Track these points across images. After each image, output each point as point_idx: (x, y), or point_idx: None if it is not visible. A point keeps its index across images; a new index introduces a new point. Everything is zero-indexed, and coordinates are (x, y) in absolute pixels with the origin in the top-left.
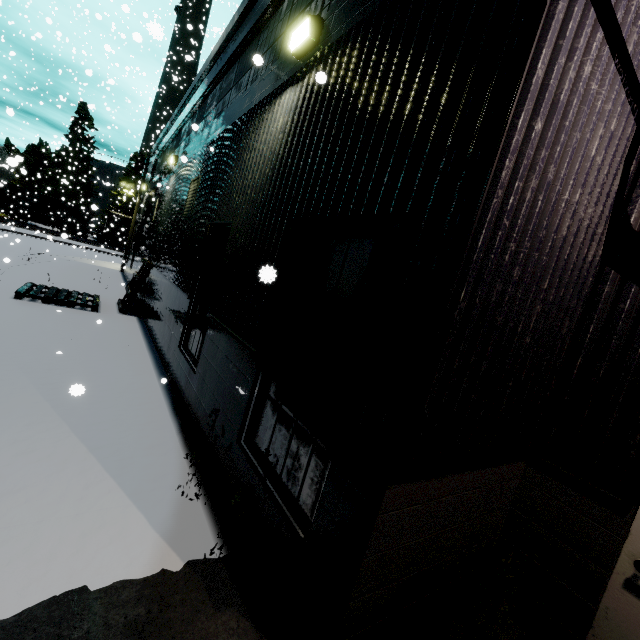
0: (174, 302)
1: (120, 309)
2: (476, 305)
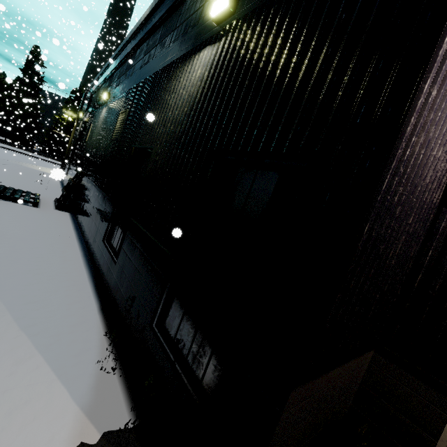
0: (101, 205)
1: (56, 206)
2: (372, 237)
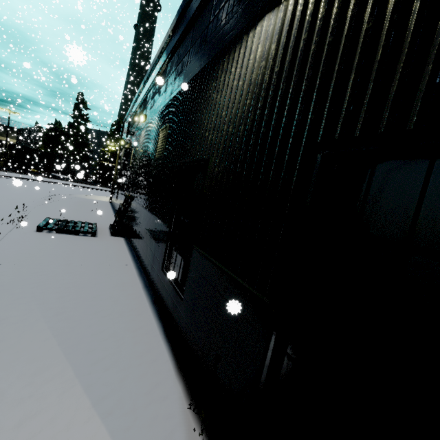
0: (153, 229)
1: (111, 233)
2: None
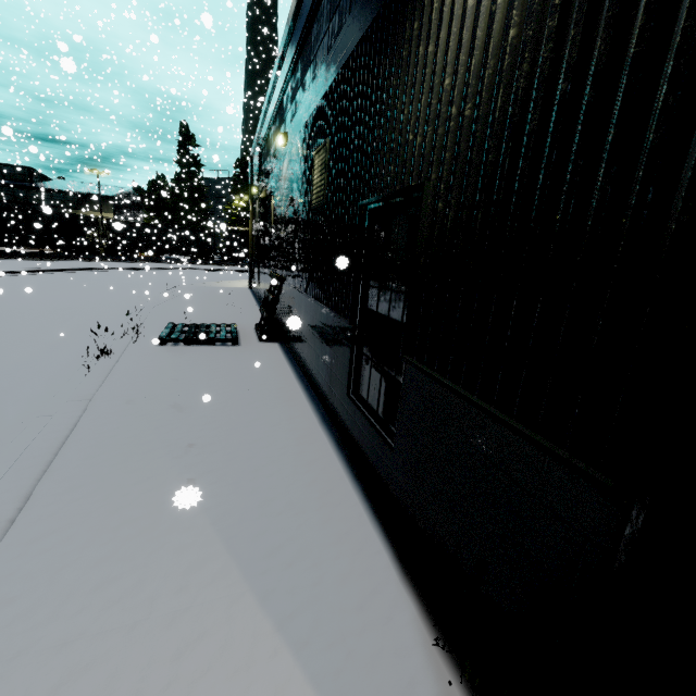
0: (324, 328)
1: (259, 337)
2: None
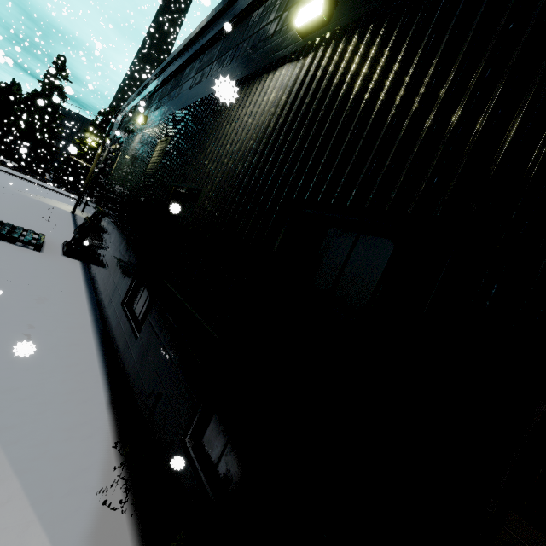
0: (123, 256)
1: (64, 251)
2: None
